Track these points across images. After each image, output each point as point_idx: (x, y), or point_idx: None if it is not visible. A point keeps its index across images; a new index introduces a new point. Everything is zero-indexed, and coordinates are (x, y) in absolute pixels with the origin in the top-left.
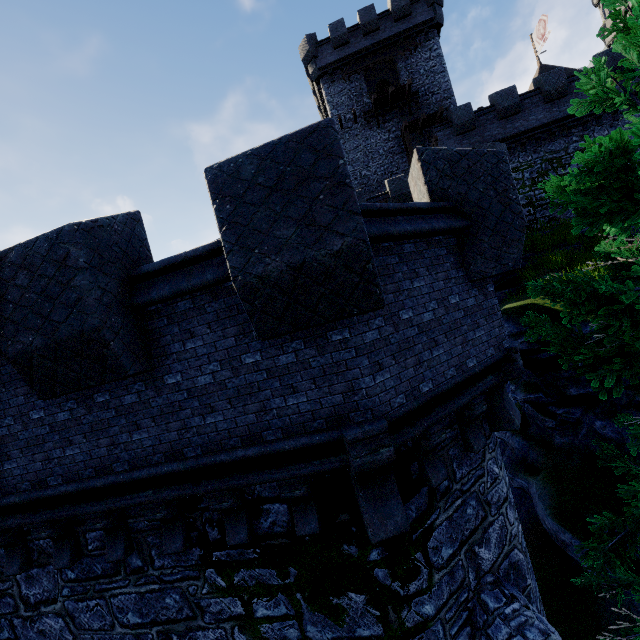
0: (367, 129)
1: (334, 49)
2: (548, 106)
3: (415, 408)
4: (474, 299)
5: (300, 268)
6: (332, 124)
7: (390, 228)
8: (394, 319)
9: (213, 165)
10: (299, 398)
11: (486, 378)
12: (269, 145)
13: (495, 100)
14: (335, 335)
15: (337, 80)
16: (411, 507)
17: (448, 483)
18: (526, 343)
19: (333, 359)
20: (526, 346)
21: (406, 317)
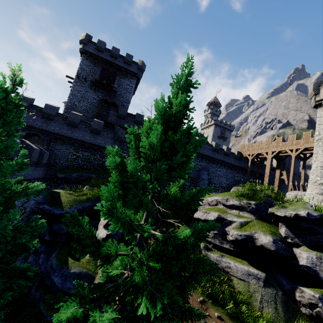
0: (89, 88)
1: (95, 49)
2: None
3: None
4: None
5: None
6: None
7: None
8: None
9: None
10: None
11: None
12: None
13: (136, 115)
14: None
15: (90, 60)
16: None
17: None
18: (38, 208)
19: None
20: (37, 209)
21: None
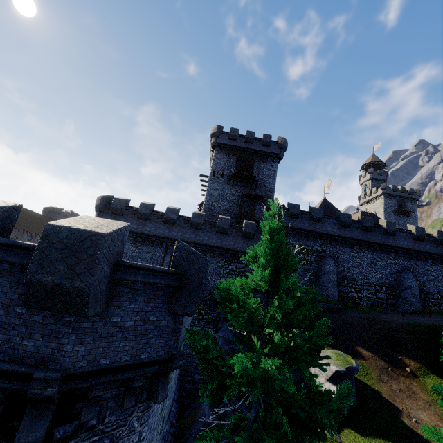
0: (226, 183)
1: (228, 139)
2: (311, 222)
3: (90, 371)
4: (166, 322)
5: (58, 285)
6: (105, 236)
7: (128, 276)
8: (107, 319)
9: (51, 224)
10: (30, 342)
11: (153, 366)
12: (77, 230)
13: (289, 206)
14: (68, 317)
15: (223, 152)
16: (60, 430)
17: (96, 423)
18: (232, 349)
19: (59, 329)
20: (231, 351)
21: (115, 320)
